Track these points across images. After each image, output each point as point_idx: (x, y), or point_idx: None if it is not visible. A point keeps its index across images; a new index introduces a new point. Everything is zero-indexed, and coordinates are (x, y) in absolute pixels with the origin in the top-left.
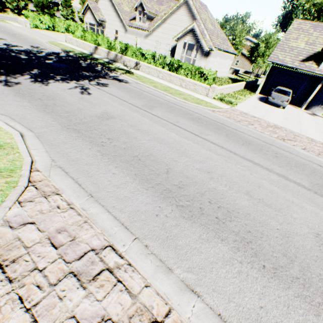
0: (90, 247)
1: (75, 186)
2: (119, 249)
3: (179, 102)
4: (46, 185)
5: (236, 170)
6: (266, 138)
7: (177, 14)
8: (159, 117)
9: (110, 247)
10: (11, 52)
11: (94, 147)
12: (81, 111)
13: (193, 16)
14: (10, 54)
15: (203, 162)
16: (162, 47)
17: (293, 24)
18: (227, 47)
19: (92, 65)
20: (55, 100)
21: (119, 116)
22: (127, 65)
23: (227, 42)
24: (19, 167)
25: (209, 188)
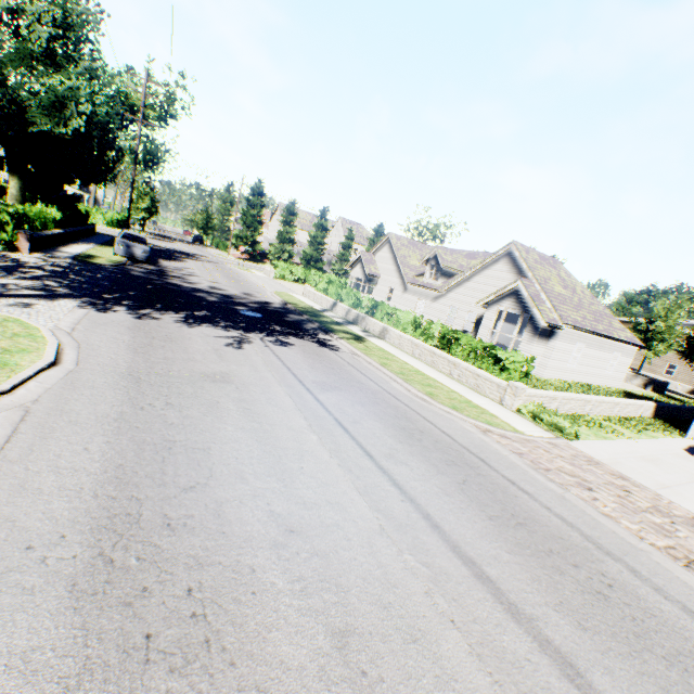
0: None
1: None
2: None
3: (412, 396)
4: None
5: (386, 561)
6: (613, 533)
7: (492, 270)
8: (323, 405)
9: None
10: (206, 293)
11: (125, 405)
12: (188, 362)
13: (520, 272)
14: (199, 295)
15: (310, 505)
16: (460, 316)
17: None
18: (608, 327)
19: (303, 321)
20: (173, 343)
21: (244, 383)
22: (369, 331)
23: (610, 320)
24: None
25: (238, 561)
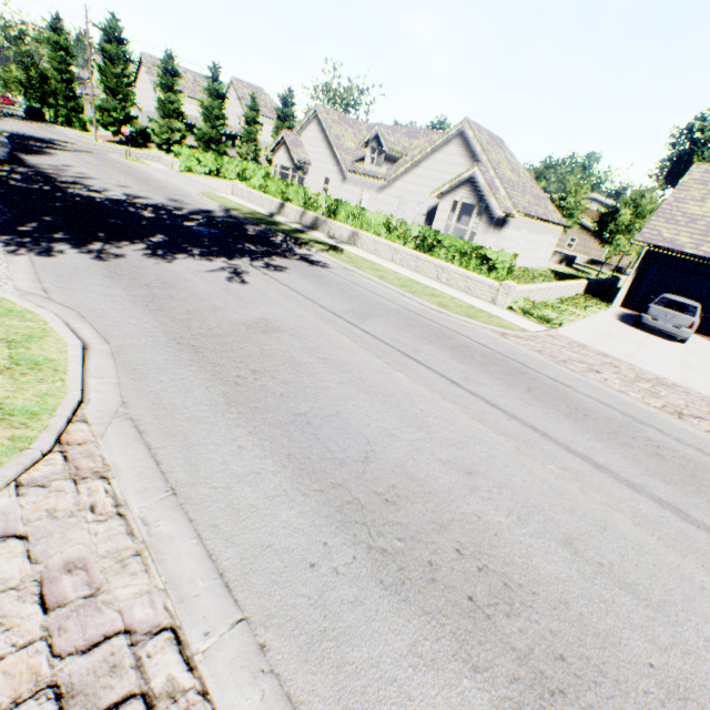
0: (124, 623)
1: (147, 466)
2: (193, 641)
3: (429, 310)
4: (87, 455)
5: (543, 476)
6: (633, 405)
7: (443, 153)
8: (376, 338)
9: (171, 631)
10: (131, 206)
11: (217, 384)
12: (216, 313)
13: (473, 156)
14: (127, 210)
15: (460, 445)
16: (410, 208)
17: (691, 172)
18: (545, 211)
19: (266, 234)
20: (175, 289)
21: (291, 328)
22: (334, 237)
23: (545, 203)
24: (52, 409)
25: (462, 513)
